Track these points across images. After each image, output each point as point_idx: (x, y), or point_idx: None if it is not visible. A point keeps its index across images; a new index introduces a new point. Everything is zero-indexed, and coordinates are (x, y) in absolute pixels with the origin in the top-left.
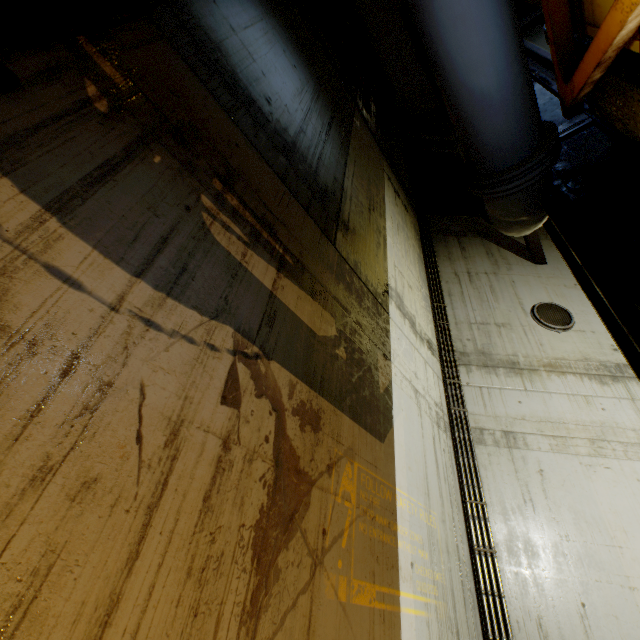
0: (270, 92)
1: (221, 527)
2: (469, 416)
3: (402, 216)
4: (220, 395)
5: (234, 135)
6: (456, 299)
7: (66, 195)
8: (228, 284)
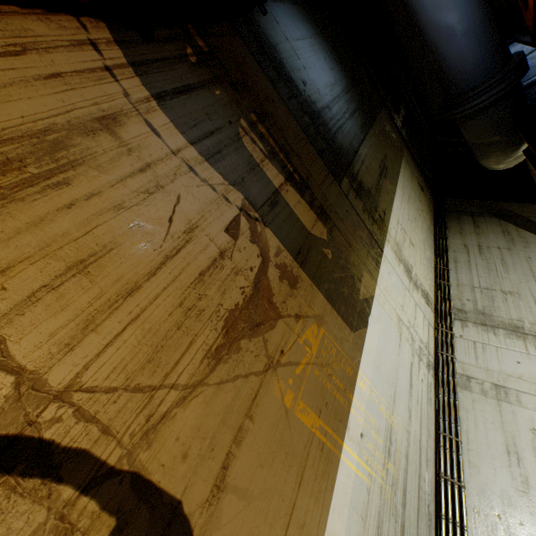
0: (307, 79)
1: (207, 296)
2: (457, 363)
3: (416, 192)
4: (225, 227)
5: (272, 95)
6: (461, 265)
7: (163, 93)
8: (246, 172)
